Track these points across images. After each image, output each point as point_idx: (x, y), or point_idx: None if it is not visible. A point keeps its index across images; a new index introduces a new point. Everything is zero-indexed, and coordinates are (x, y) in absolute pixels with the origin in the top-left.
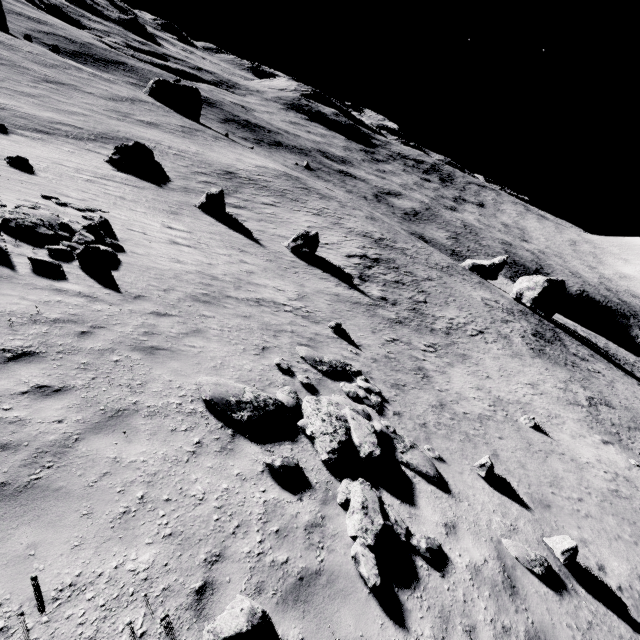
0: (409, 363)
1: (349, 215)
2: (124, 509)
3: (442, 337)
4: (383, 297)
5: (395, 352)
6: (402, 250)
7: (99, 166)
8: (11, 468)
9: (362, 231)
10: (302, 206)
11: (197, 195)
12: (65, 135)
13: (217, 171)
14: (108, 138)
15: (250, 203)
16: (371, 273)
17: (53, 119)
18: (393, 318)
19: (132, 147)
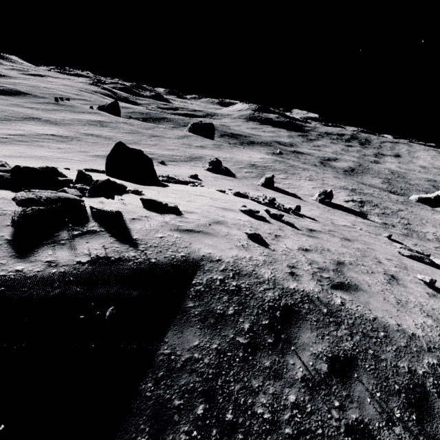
0: (437, 255)
1: (325, 177)
2: (439, 277)
3: (438, 243)
4: (384, 222)
5: (424, 250)
6: (370, 194)
7: (206, 173)
8: (400, 264)
9: (340, 186)
10: (299, 176)
11: (251, 179)
12: (180, 161)
13: (247, 165)
14: (194, 158)
15: (275, 179)
16: (365, 210)
17: (170, 154)
18: (401, 233)
19: (216, 161)
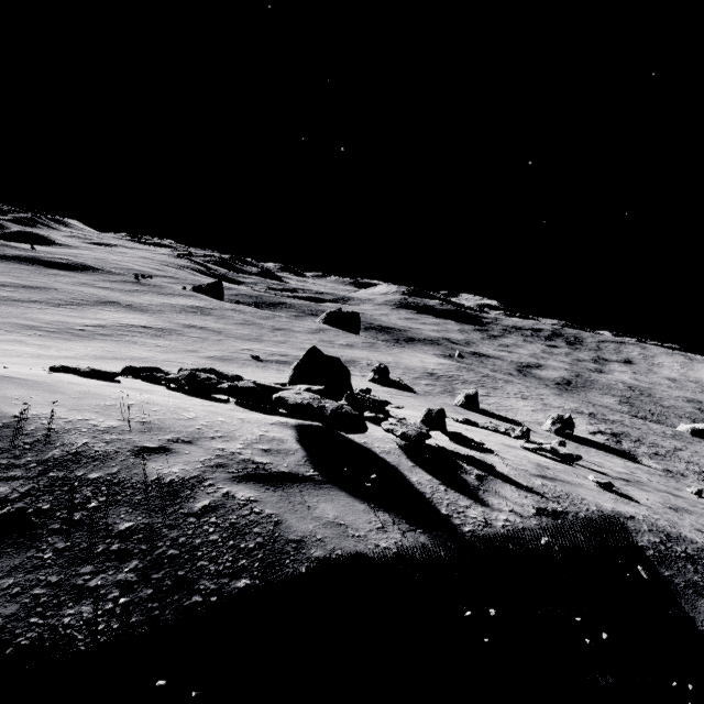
0: None
1: (542, 395)
2: None
3: None
4: (666, 469)
5: None
6: (620, 422)
7: (372, 385)
8: None
9: (570, 408)
10: (506, 393)
11: (439, 396)
12: None
13: (423, 374)
14: (344, 362)
15: None
16: (627, 447)
17: None
18: (703, 488)
19: (384, 368)
